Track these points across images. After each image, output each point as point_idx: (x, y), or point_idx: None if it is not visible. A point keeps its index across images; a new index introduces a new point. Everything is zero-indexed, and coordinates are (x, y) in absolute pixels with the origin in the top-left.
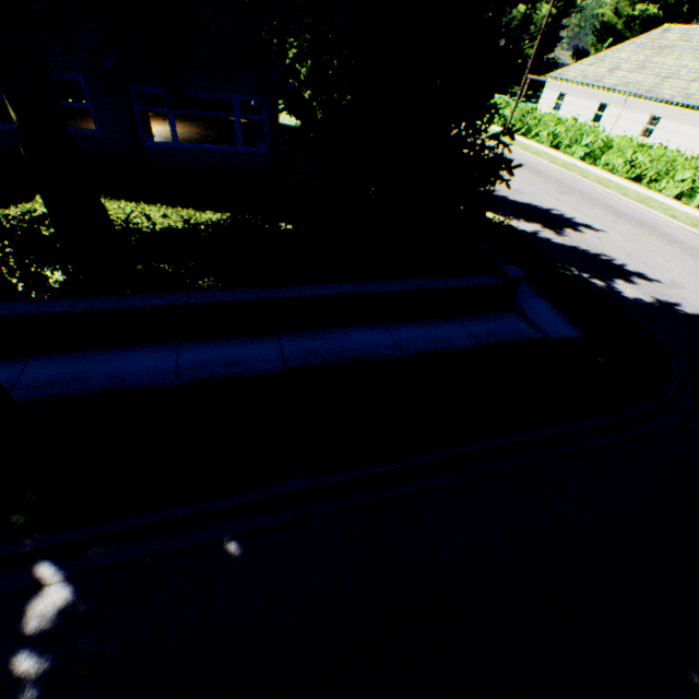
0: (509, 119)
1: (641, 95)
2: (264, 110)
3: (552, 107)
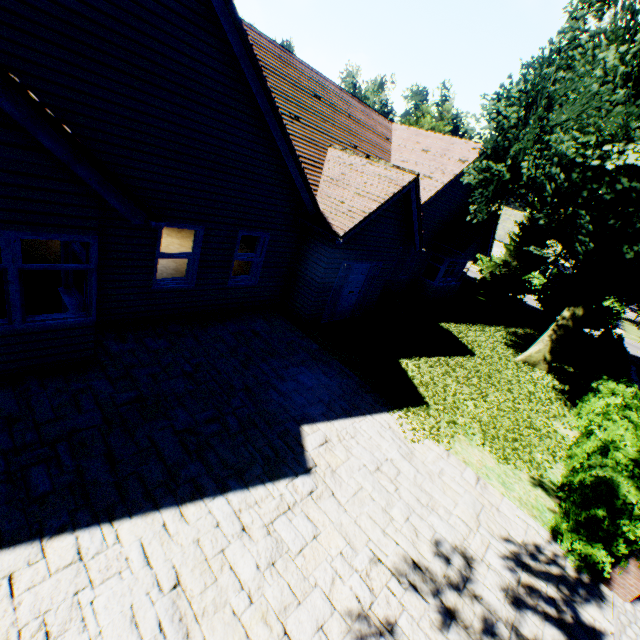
0: None
1: None
2: (468, 265)
3: None
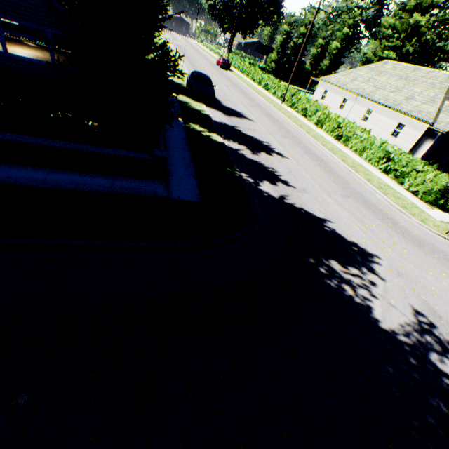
0: (283, 96)
1: (364, 96)
2: None
3: (320, 97)
